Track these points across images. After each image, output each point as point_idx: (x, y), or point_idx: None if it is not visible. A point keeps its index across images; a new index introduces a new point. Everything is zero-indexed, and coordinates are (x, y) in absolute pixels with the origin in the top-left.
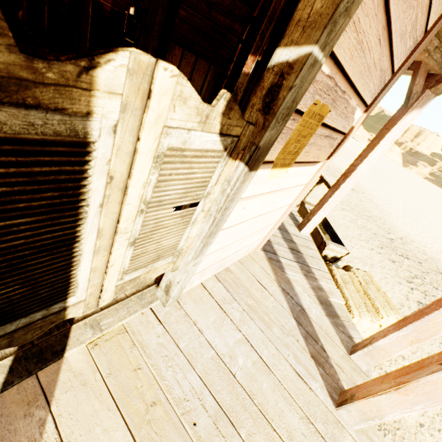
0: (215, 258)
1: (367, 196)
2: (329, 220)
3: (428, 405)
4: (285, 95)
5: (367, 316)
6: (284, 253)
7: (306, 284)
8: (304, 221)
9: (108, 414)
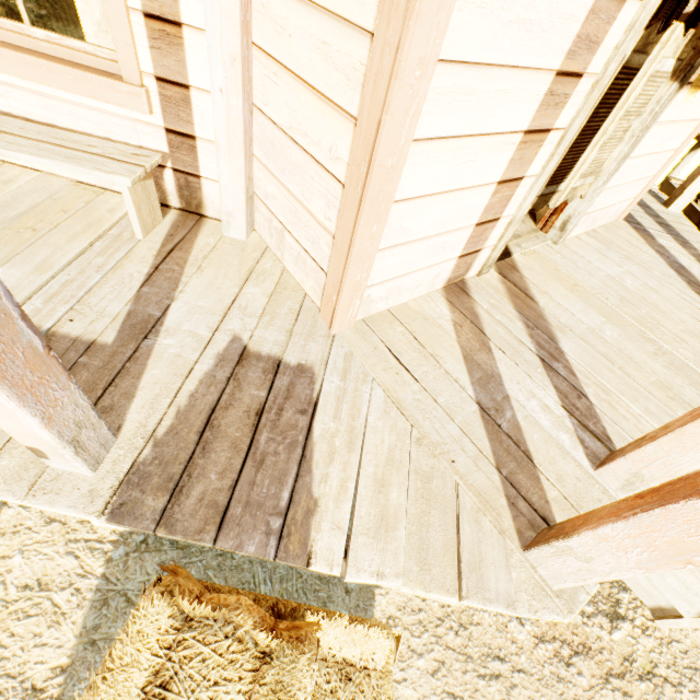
0: (601, 201)
1: None
2: None
3: None
4: None
5: None
6: (650, 225)
7: (683, 251)
8: (676, 193)
9: (552, 283)
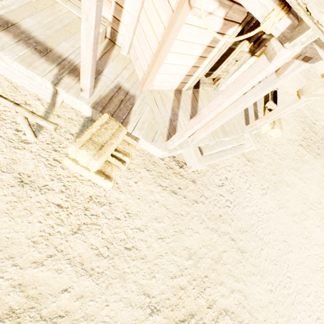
0: (231, 81)
1: (323, 99)
2: (281, 99)
3: (266, 120)
4: (262, 44)
5: (268, 124)
6: None
7: (252, 106)
8: None
9: (206, 100)
